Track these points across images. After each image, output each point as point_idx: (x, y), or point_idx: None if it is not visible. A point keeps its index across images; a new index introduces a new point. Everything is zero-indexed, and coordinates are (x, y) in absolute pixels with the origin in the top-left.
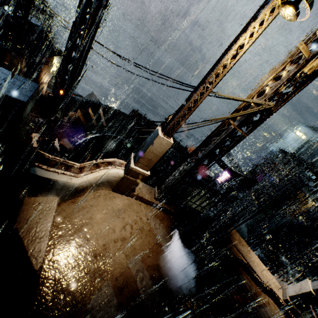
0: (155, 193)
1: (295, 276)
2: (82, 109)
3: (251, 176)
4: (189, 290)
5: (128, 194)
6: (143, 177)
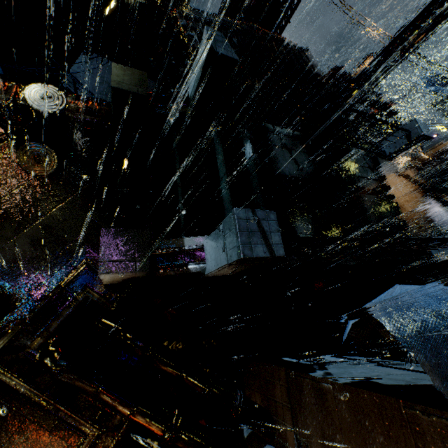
0: (415, 172)
1: None
2: None
3: None
4: (441, 230)
5: (400, 174)
6: (424, 162)
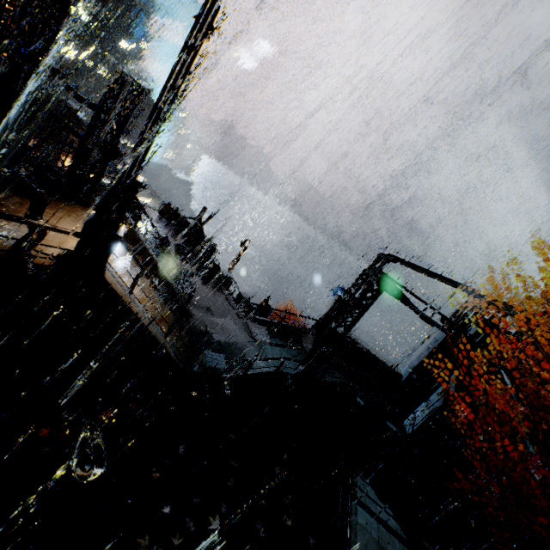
0: None
1: (388, 545)
2: (101, 194)
3: (335, 309)
4: None
5: None
6: None
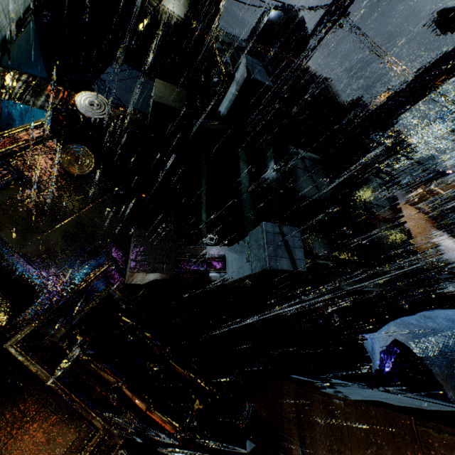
0: (429, 205)
1: None
2: None
3: None
4: (453, 265)
5: (414, 205)
6: (438, 196)
